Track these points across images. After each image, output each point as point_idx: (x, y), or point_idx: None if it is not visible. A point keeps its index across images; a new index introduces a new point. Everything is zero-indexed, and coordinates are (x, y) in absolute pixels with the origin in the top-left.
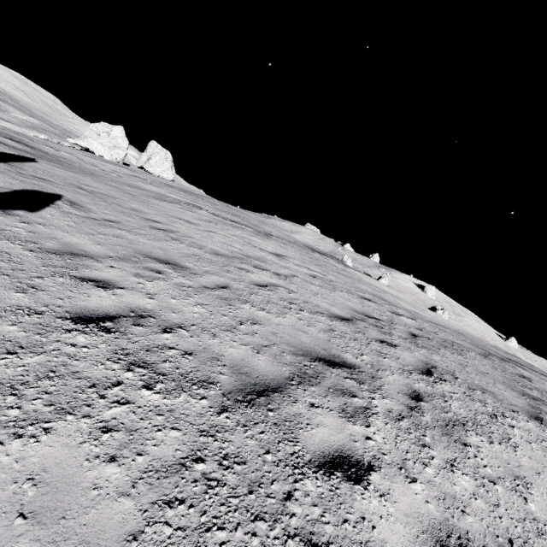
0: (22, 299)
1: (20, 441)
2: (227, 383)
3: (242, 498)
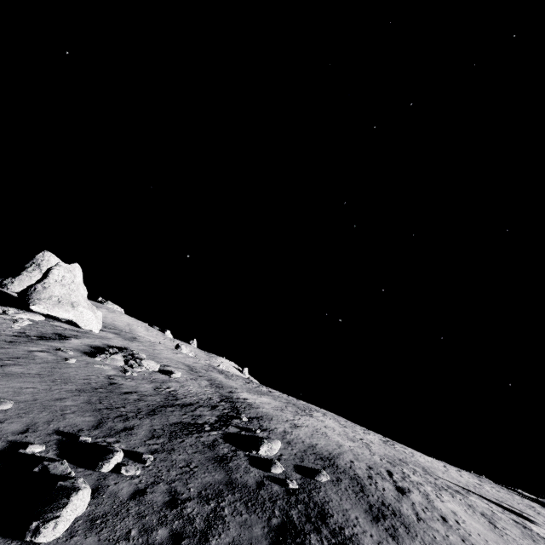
0: None
1: None
2: None
3: None
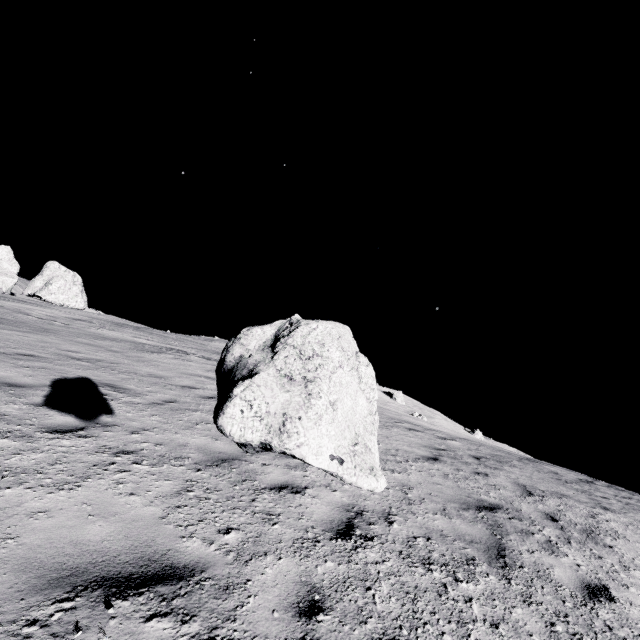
0: (286, 531)
1: None
2: (478, 555)
3: (598, 639)
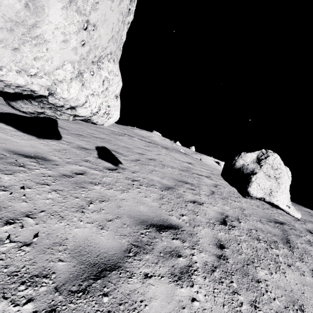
0: (202, 218)
1: (286, 274)
2: (278, 240)
3: None
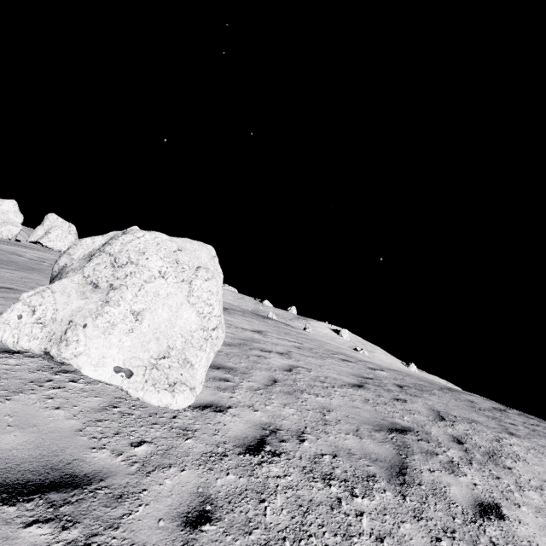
0: (197, 445)
1: None
2: (379, 472)
3: None
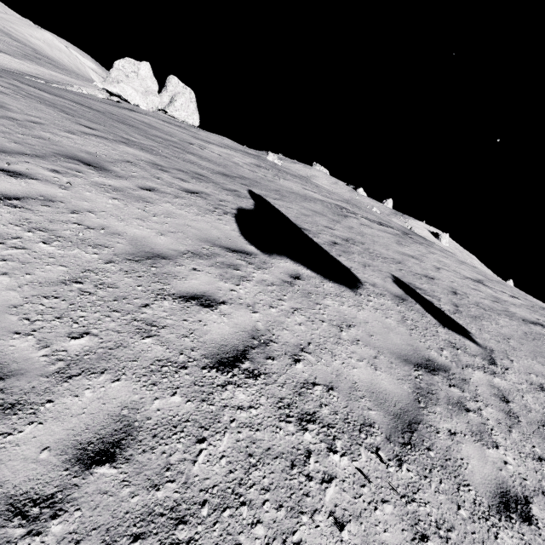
0: None
1: None
2: None
3: None
